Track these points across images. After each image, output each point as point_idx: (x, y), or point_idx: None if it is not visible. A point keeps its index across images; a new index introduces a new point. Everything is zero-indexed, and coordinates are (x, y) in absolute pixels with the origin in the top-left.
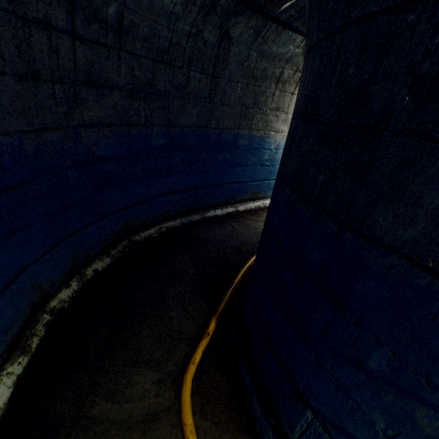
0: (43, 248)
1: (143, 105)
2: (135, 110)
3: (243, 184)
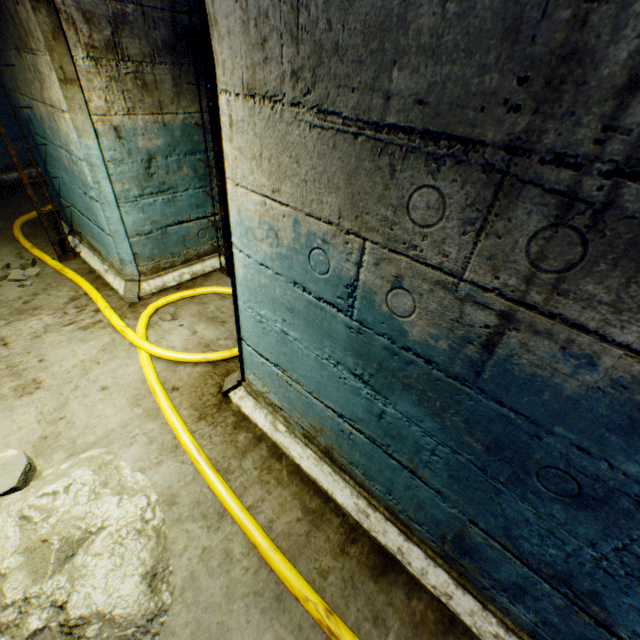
0: None
1: None
2: None
3: None
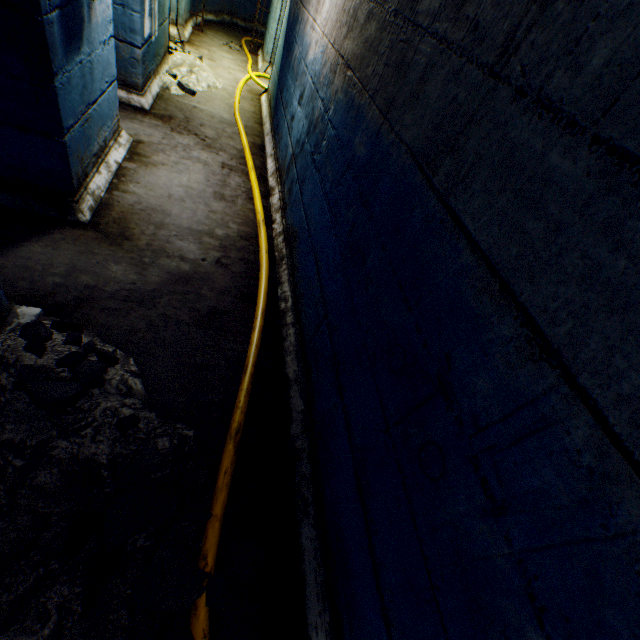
0: None
1: None
2: None
3: None
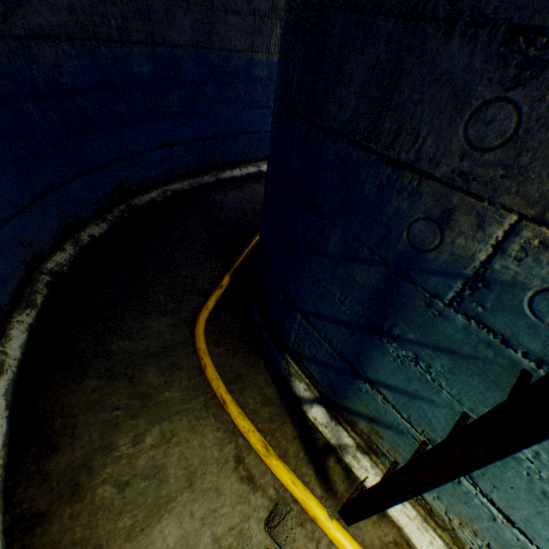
0: (22, 201)
1: (111, 9)
2: (101, 16)
3: (265, 135)
